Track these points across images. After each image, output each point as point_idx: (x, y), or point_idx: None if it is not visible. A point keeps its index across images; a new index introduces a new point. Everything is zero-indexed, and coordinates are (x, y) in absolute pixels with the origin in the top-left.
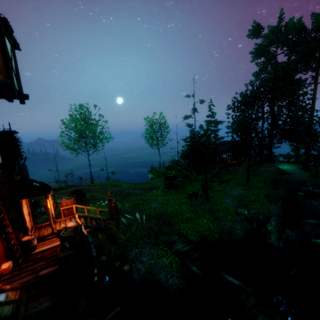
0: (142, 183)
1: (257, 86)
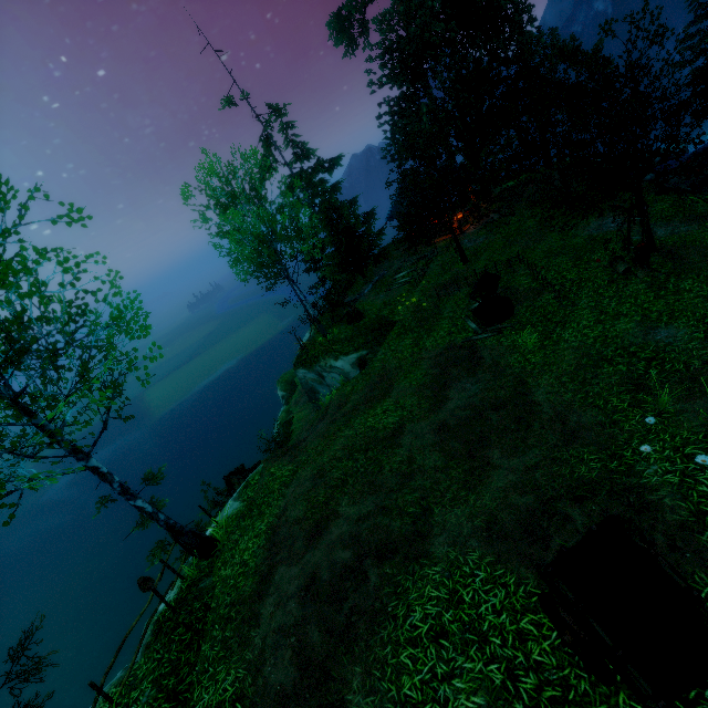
0: (373, 386)
1: (423, 3)
